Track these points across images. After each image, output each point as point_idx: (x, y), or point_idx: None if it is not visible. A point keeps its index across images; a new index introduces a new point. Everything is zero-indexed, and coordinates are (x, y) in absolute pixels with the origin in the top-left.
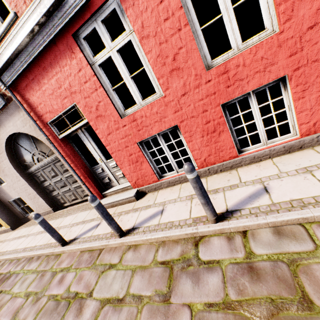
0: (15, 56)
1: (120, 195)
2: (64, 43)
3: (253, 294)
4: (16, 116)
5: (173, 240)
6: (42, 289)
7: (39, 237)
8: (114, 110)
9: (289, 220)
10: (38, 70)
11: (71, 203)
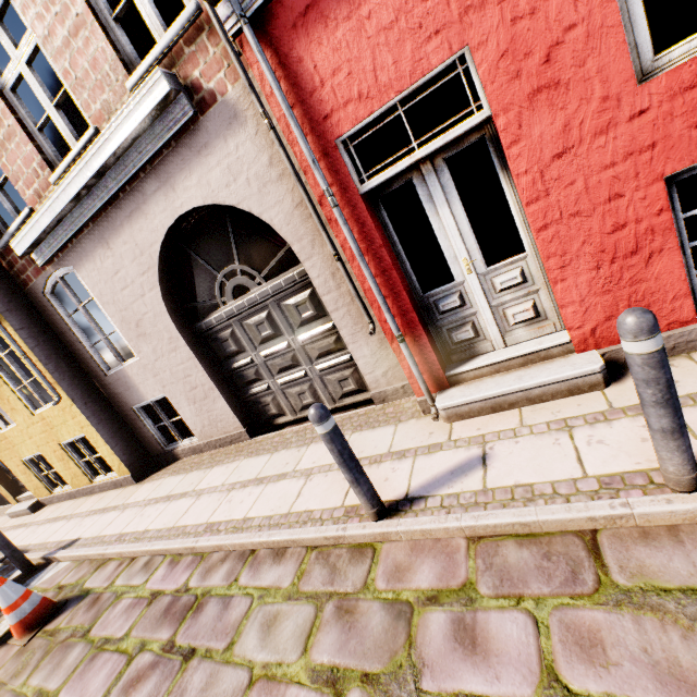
0: None
1: (529, 374)
2: None
3: None
4: (212, 155)
5: None
6: (391, 665)
7: (245, 497)
8: (619, 52)
9: None
10: None
11: (298, 417)
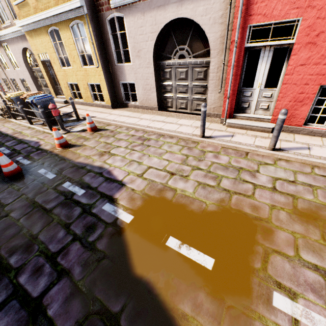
0: None
1: (255, 123)
2: None
3: None
4: (203, 1)
5: None
6: (199, 156)
7: (159, 124)
8: None
9: None
10: None
11: (176, 110)
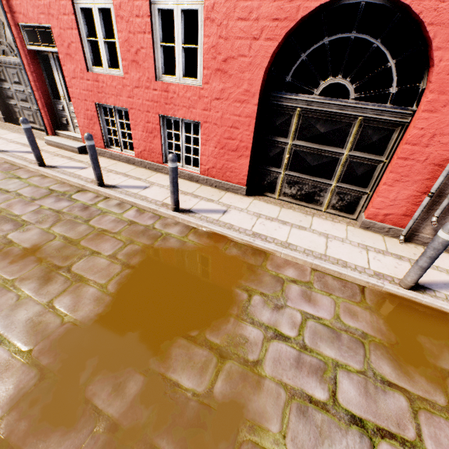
0: None
1: (69, 142)
2: None
3: (73, 213)
4: None
5: (70, 184)
6: None
7: None
8: (83, 59)
9: (129, 201)
10: None
11: None
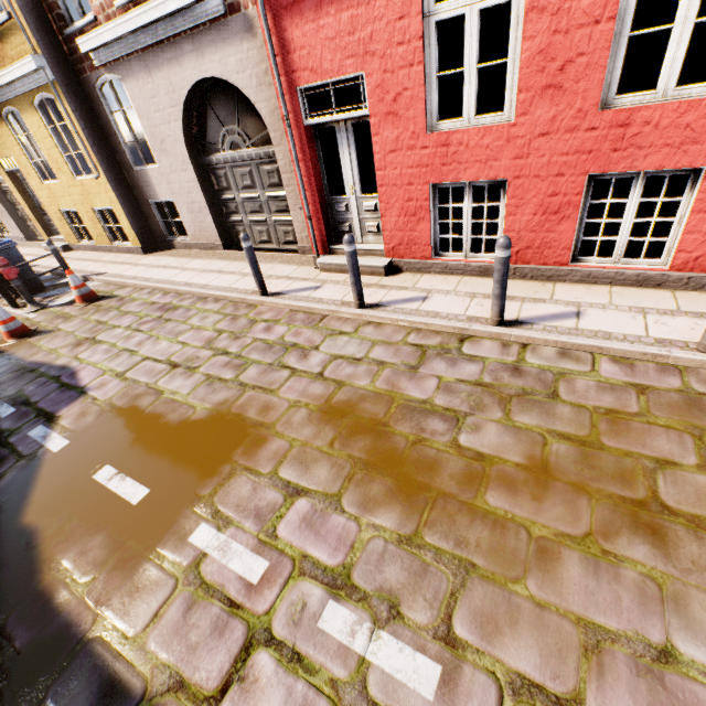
0: None
1: (361, 260)
2: None
3: (508, 383)
4: (232, 47)
5: (432, 331)
6: (241, 331)
7: (210, 277)
8: (422, 113)
9: (582, 345)
10: None
11: (257, 247)
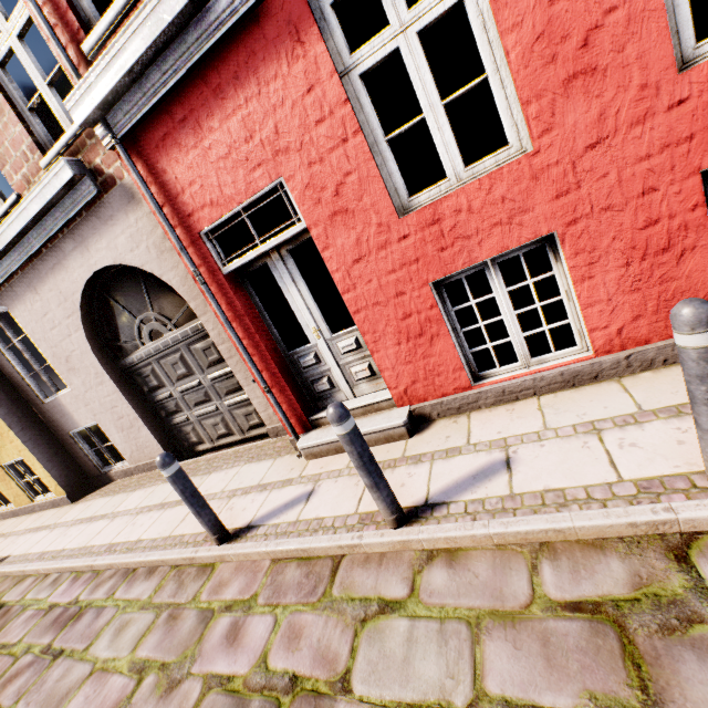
0: (152, 58)
1: (362, 423)
2: (281, 17)
3: None
4: (117, 225)
5: (580, 542)
6: (181, 657)
7: (146, 521)
8: (383, 194)
9: None
10: (201, 96)
11: (215, 445)
